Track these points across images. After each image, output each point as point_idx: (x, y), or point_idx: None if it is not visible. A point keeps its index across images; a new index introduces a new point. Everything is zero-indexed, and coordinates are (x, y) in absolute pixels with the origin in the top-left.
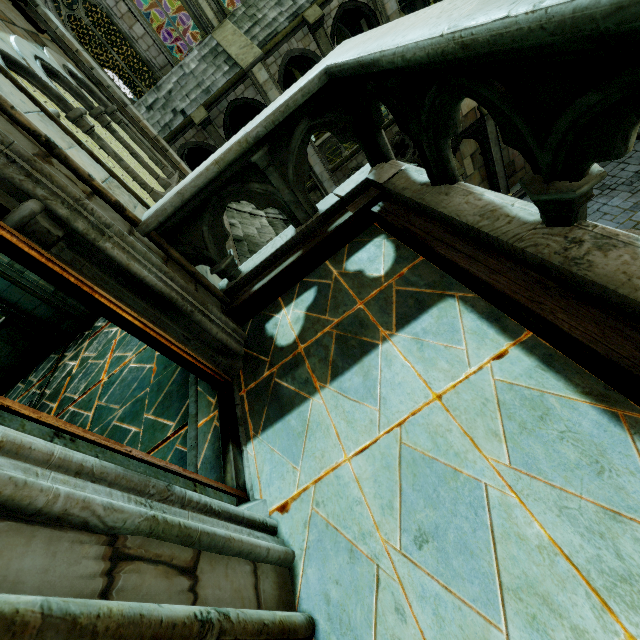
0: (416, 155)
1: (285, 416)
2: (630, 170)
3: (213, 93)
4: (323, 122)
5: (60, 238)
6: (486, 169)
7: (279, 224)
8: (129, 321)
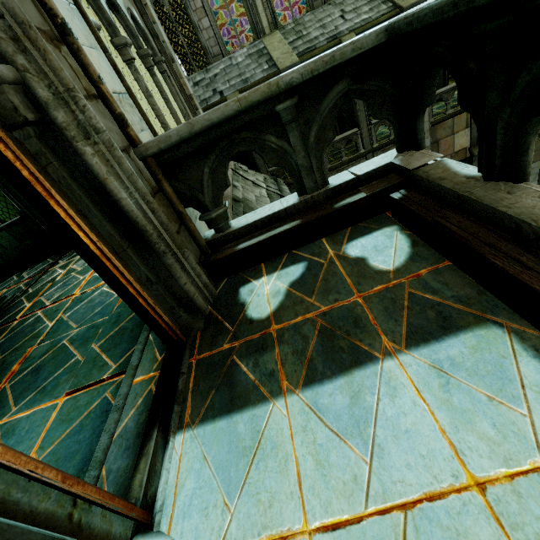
0: None
1: (233, 413)
2: None
3: (250, 83)
4: (363, 89)
5: (28, 121)
6: None
7: (276, 198)
8: (84, 243)
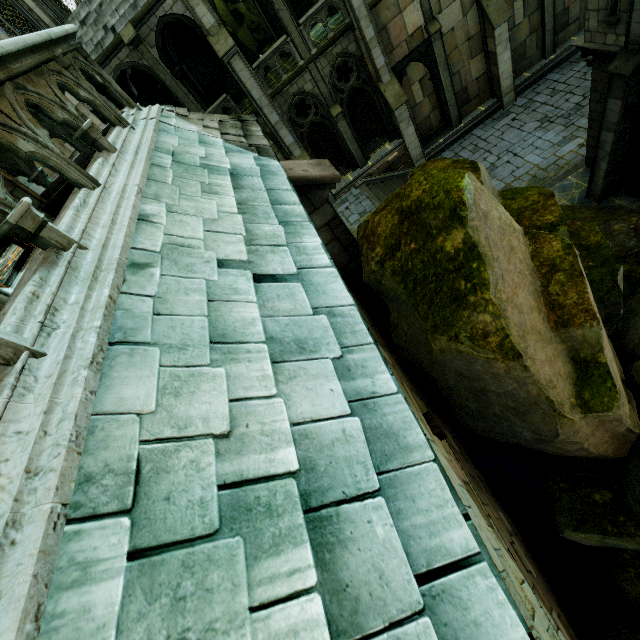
0: (361, 80)
1: None
2: (573, 101)
3: (140, 8)
4: None
5: None
6: (436, 96)
7: None
8: None
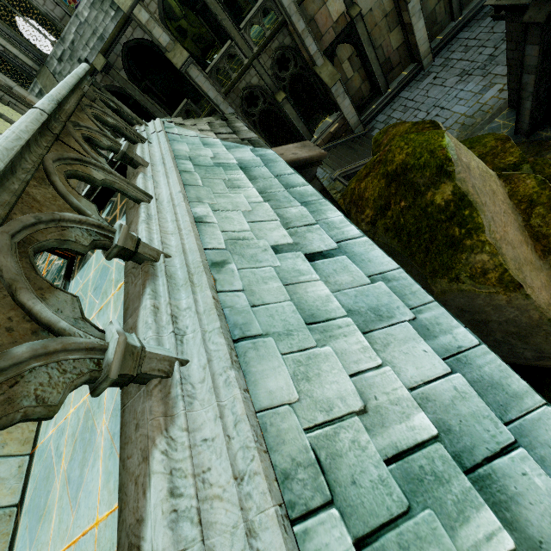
0: (298, 67)
1: (85, 265)
2: (486, 53)
3: (107, 39)
4: None
5: None
6: (364, 70)
7: None
8: None
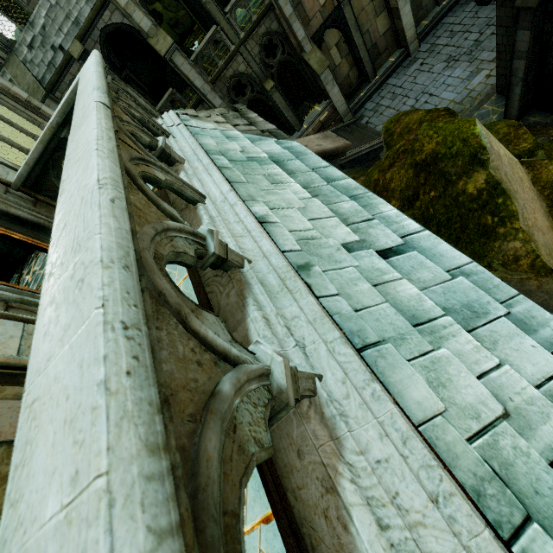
0: (286, 53)
1: None
2: (471, 39)
3: (82, 24)
4: None
5: None
6: (352, 56)
7: None
8: (17, 239)
